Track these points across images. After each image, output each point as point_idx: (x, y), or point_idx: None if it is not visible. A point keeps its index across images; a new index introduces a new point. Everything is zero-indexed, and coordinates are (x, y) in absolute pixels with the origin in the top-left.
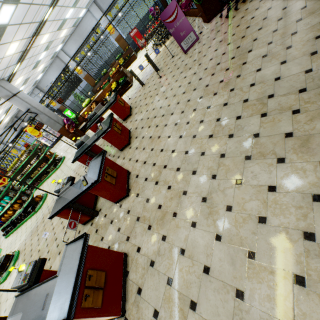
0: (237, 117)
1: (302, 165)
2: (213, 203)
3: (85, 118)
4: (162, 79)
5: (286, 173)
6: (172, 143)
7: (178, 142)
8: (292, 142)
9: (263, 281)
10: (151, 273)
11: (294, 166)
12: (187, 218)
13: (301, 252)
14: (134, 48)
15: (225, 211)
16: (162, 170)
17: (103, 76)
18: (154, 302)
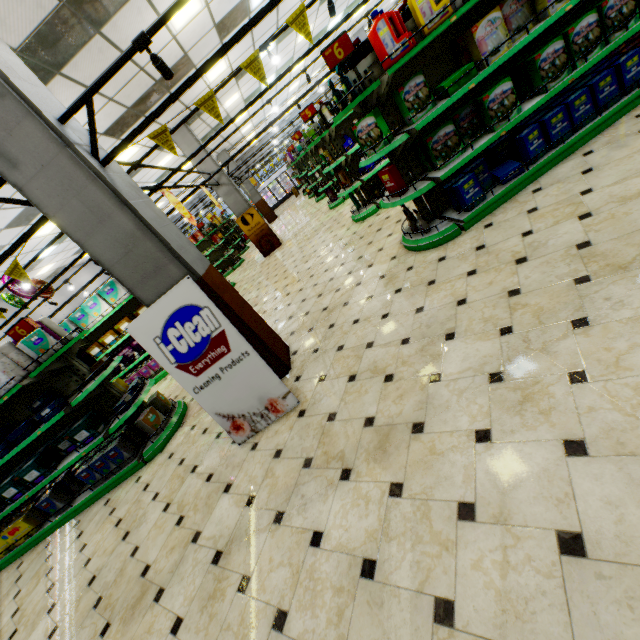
0: None
1: None
2: None
3: None
4: None
5: None
6: None
7: None
8: None
9: None
10: None
11: None
12: None
13: None
14: None
15: None
16: None
17: None
18: None
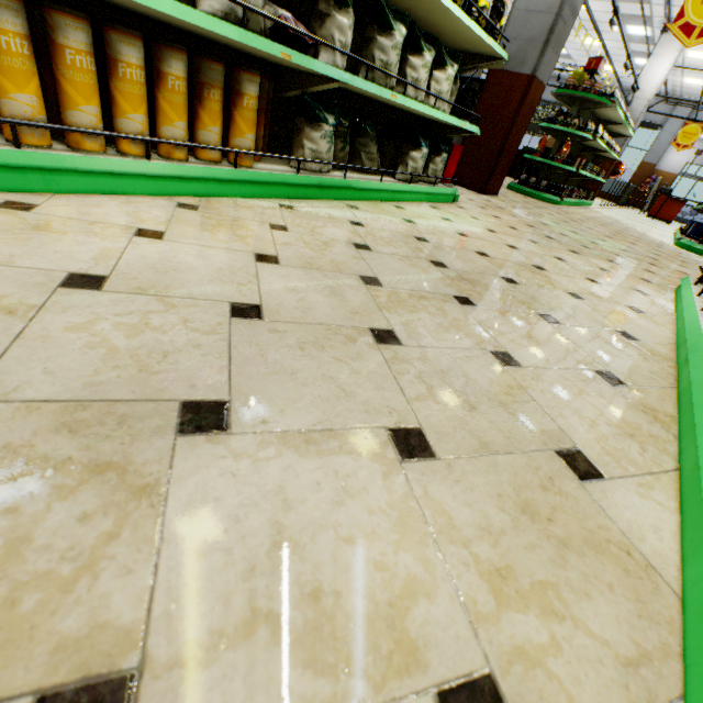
0: None
1: None
2: None
3: None
4: None
5: None
6: None
7: None
8: None
9: None
10: None
11: None
12: None
13: None
14: None
15: None
16: None
17: None
18: None
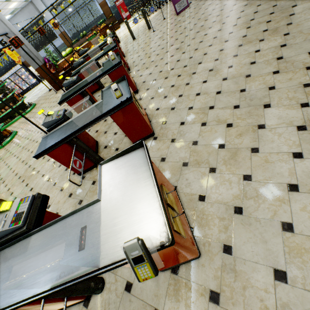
0: (230, 33)
1: (274, 38)
2: (218, 69)
3: (65, 66)
4: (156, 32)
5: (265, 44)
6: (176, 58)
7: (182, 55)
8: (267, 32)
9: (256, 81)
10: (173, 112)
11: (269, 40)
12: (198, 81)
13: (276, 64)
14: (117, 18)
15: (228, 69)
16: (170, 71)
17: (81, 38)
18: (179, 120)
